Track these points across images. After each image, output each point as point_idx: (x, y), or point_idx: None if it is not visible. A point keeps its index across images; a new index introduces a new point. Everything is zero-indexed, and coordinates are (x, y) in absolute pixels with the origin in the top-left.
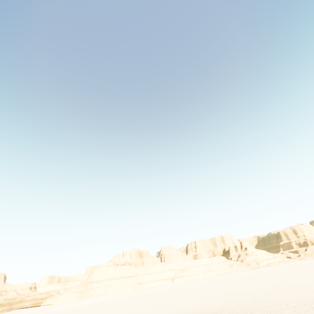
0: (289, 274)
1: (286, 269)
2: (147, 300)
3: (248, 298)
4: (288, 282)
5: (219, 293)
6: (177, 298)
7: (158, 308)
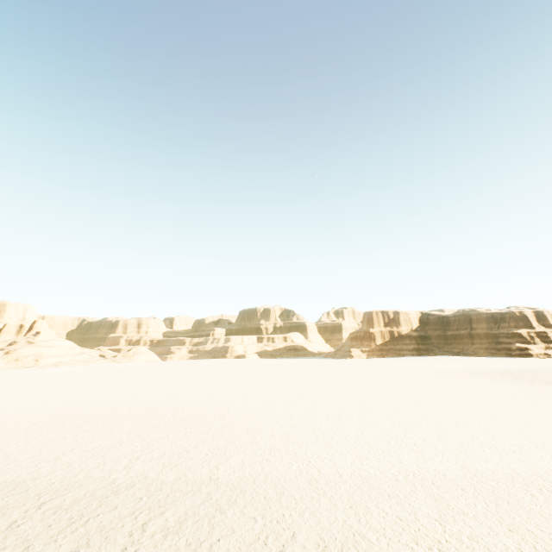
0: (58, 385)
1: (73, 374)
2: None
3: None
4: (19, 406)
5: None
6: None
7: None
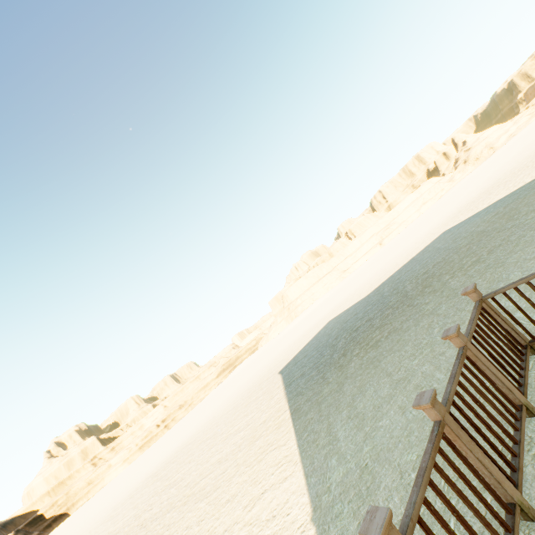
0: None
1: None
2: (379, 261)
3: (519, 157)
4: None
5: (469, 191)
6: (415, 233)
7: (407, 245)
